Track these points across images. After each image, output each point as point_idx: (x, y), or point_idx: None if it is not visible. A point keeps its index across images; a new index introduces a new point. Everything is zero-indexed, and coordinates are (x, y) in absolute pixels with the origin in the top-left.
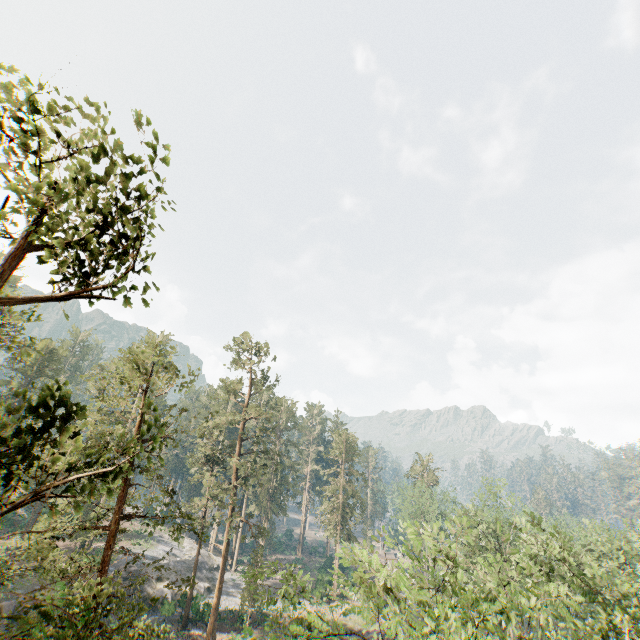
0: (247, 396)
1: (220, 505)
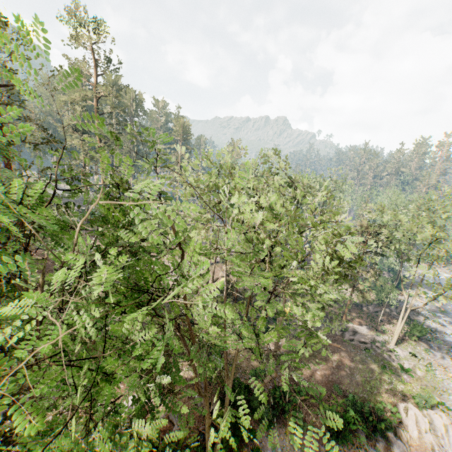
0: (94, 76)
1: (92, 158)
